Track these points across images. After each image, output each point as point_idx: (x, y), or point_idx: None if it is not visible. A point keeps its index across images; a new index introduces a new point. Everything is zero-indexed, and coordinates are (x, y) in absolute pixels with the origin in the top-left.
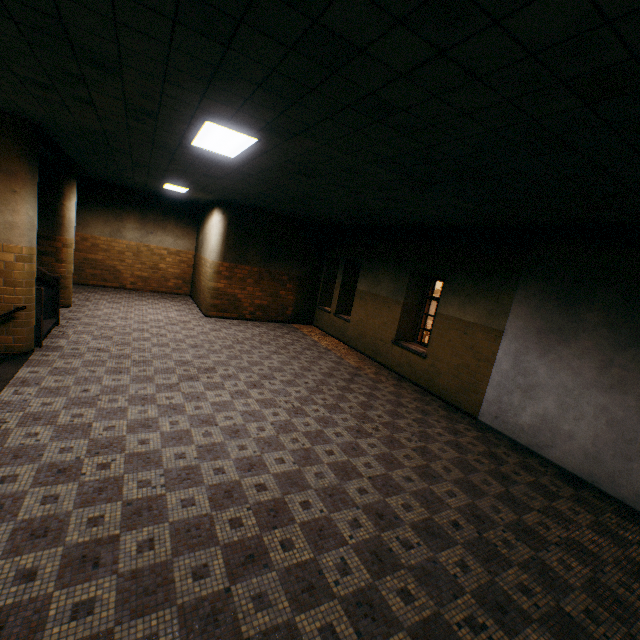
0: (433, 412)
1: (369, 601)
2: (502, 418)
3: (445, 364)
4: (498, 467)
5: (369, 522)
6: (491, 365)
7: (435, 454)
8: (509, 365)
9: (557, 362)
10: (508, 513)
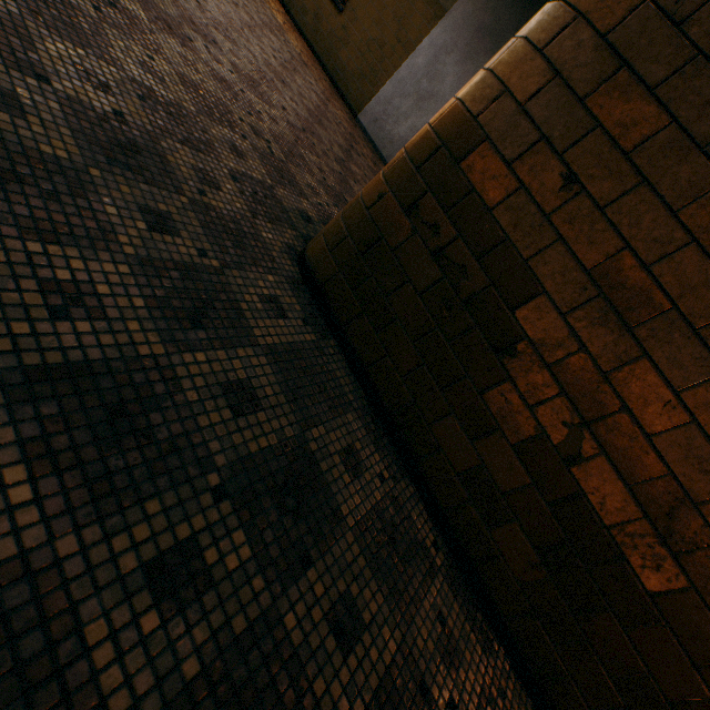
0: (316, 75)
1: (132, 20)
2: (381, 123)
3: (360, 33)
4: (352, 142)
5: (173, 8)
6: (408, 55)
7: (296, 82)
8: (425, 62)
9: (470, 76)
10: (340, 154)
